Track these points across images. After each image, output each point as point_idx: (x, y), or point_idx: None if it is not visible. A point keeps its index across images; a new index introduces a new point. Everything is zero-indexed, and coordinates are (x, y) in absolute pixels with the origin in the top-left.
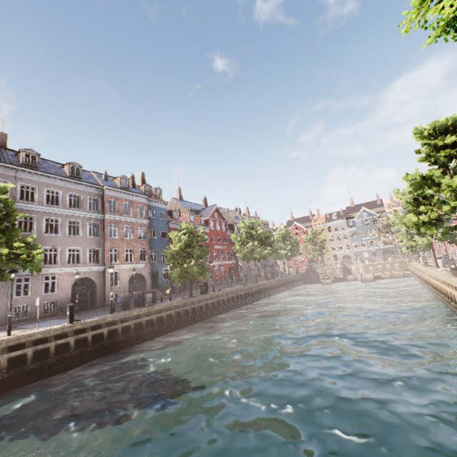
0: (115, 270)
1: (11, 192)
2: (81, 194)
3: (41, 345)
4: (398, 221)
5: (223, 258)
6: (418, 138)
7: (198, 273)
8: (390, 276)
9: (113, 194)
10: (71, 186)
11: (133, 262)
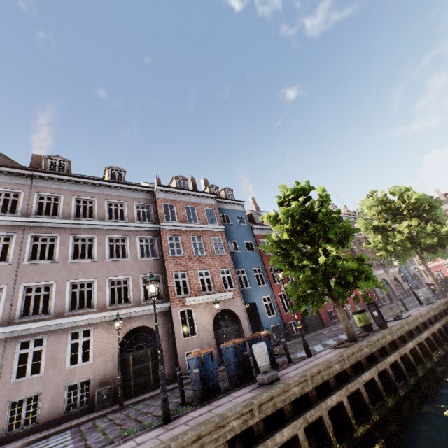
0: (187, 307)
1: (23, 205)
2: (124, 201)
3: None
4: None
5: None
6: None
7: (355, 278)
8: None
9: (167, 197)
10: (109, 191)
11: (214, 291)
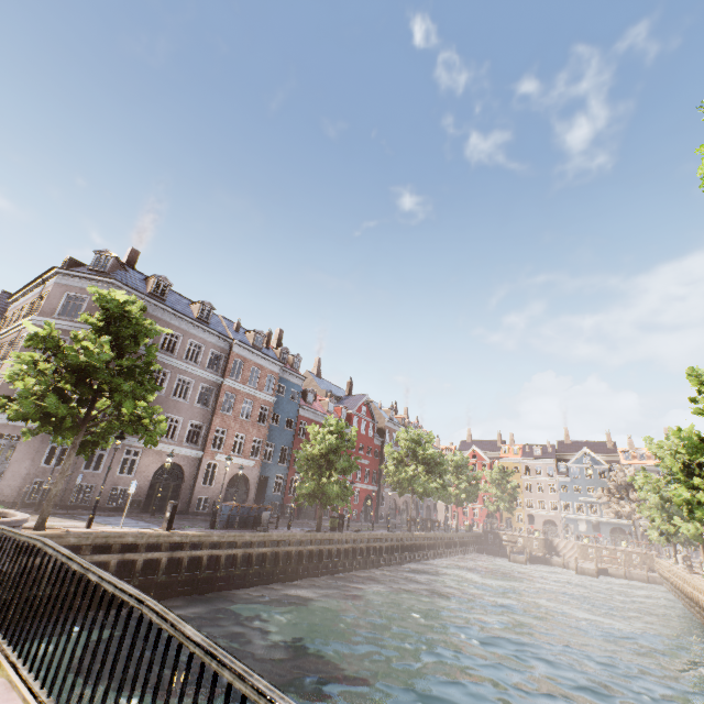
0: (215, 461)
1: None
2: (203, 344)
3: (129, 554)
4: (648, 486)
5: (360, 478)
6: (694, 381)
7: (338, 497)
8: (624, 575)
9: (242, 353)
10: (195, 331)
11: (241, 455)
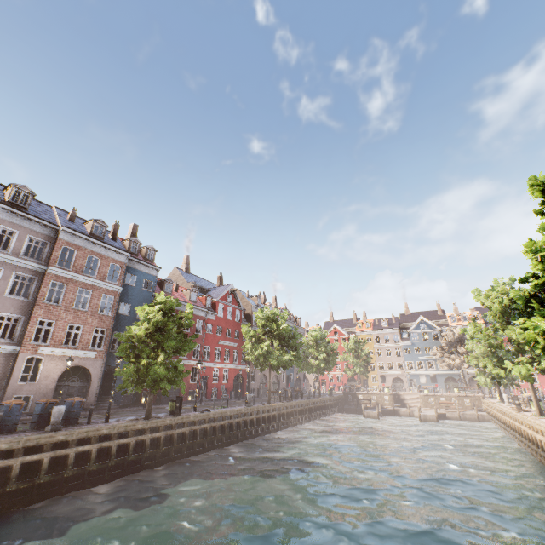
0: (38, 355)
1: None
2: (17, 230)
3: None
4: (479, 334)
5: (229, 359)
6: (538, 192)
7: (167, 378)
8: (459, 417)
9: (73, 240)
10: (2, 214)
11: (77, 346)
